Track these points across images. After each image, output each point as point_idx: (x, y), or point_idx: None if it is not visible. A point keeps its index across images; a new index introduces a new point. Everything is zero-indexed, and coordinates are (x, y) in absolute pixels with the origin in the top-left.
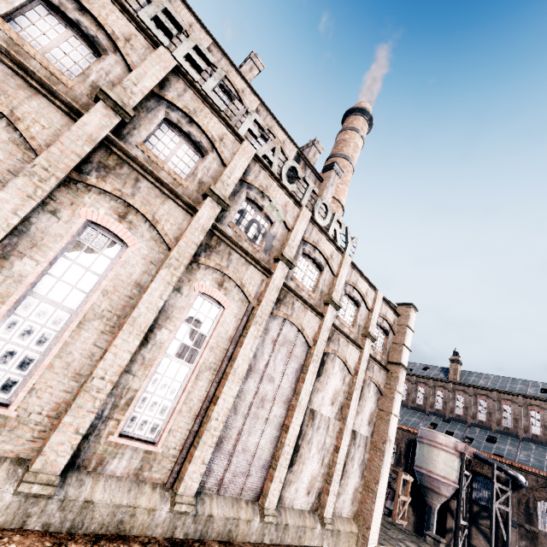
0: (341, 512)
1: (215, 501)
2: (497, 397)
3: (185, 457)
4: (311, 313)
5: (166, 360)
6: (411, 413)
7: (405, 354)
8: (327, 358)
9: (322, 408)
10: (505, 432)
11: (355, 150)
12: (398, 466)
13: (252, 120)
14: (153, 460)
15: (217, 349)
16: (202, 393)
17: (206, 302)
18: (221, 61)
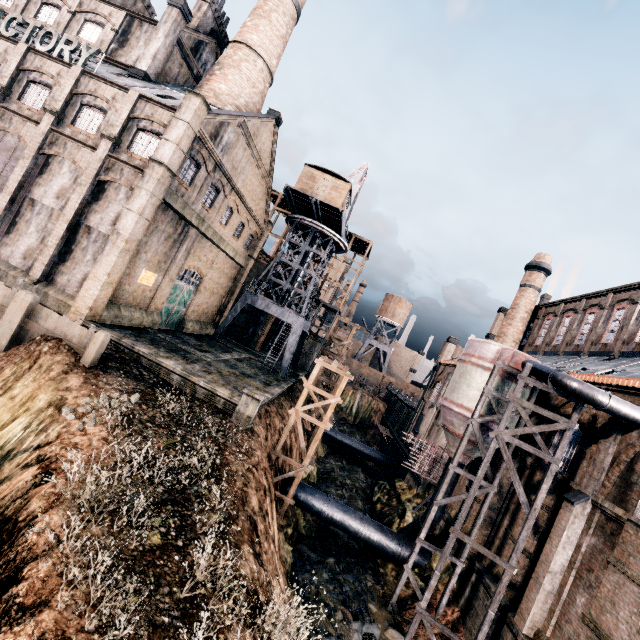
0: (65, 288)
1: None
2: None
3: None
4: (31, 124)
5: None
6: (553, 359)
7: (164, 149)
8: (54, 161)
9: (45, 200)
10: None
11: None
12: None
13: None
14: None
15: None
16: None
17: None
18: None
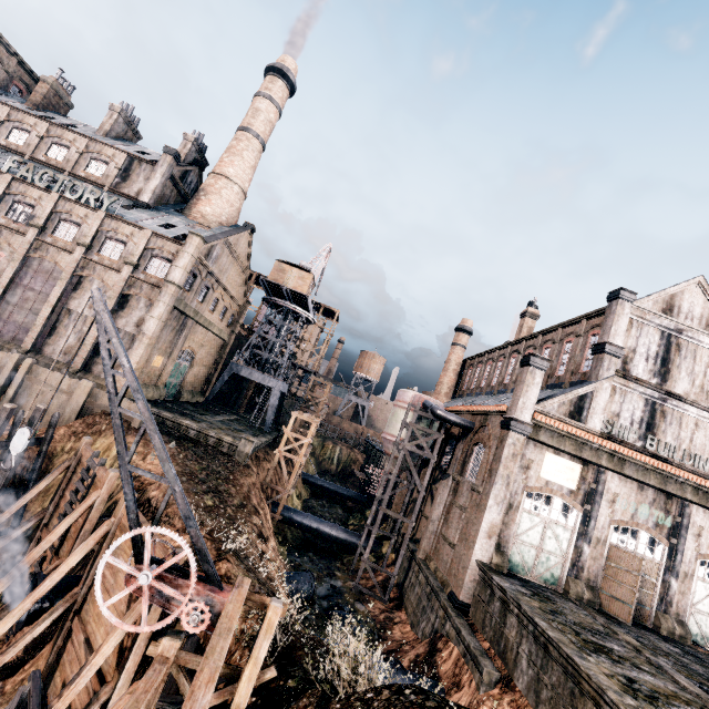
0: (100, 374)
1: None
2: (540, 343)
3: None
4: (65, 253)
5: None
6: (467, 399)
7: (175, 273)
8: (85, 280)
9: (80, 310)
10: None
11: (253, 116)
12: None
13: (13, 161)
14: None
15: None
16: None
17: None
18: (58, 131)
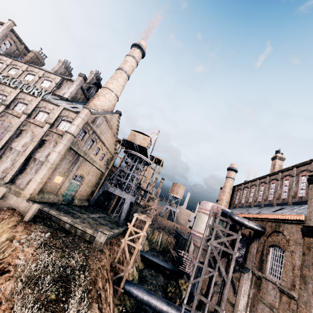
0: (19, 185)
1: None
2: (295, 173)
3: None
4: (16, 118)
5: None
6: (241, 209)
7: (72, 127)
8: (24, 132)
9: (17, 147)
10: (298, 202)
11: (124, 63)
12: None
13: (2, 76)
14: None
15: None
16: None
17: None
18: (31, 68)
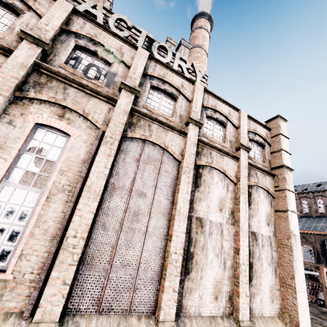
0: (261, 312)
1: (95, 322)
2: None
3: (47, 280)
4: (172, 133)
5: (8, 188)
6: (317, 220)
7: (285, 157)
8: (203, 170)
9: (210, 216)
10: None
11: (203, 40)
12: (319, 263)
13: None
14: (3, 288)
15: (69, 172)
16: (57, 215)
17: (49, 133)
18: None
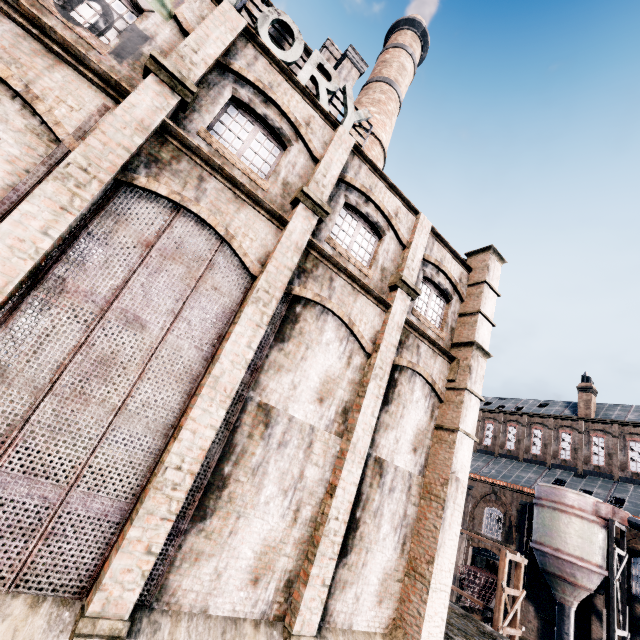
0: (351, 621)
1: None
2: None
3: None
4: (255, 212)
5: None
6: (524, 467)
7: (483, 329)
8: (305, 311)
9: (293, 406)
10: None
11: (400, 73)
12: (508, 543)
13: None
14: None
15: None
16: None
17: None
18: None
